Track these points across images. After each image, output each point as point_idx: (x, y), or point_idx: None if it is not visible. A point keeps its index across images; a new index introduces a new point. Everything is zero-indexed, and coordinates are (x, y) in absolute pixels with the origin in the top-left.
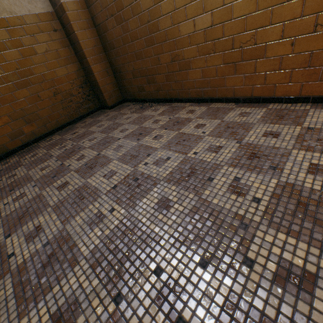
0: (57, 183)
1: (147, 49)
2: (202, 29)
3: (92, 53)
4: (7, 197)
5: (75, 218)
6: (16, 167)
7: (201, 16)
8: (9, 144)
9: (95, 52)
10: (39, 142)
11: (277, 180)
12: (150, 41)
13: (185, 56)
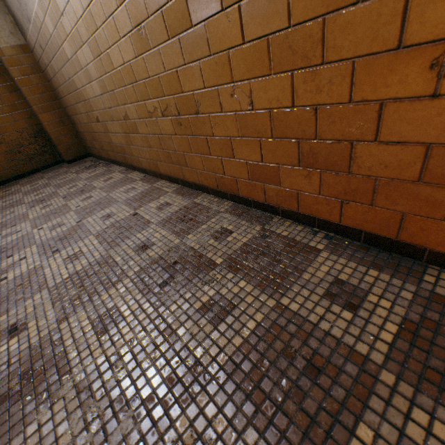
0: None
1: (79, 104)
2: (99, 95)
3: (40, 100)
4: None
5: None
6: None
7: (93, 83)
8: None
9: (44, 99)
10: None
11: (40, 263)
12: (78, 97)
13: (102, 119)
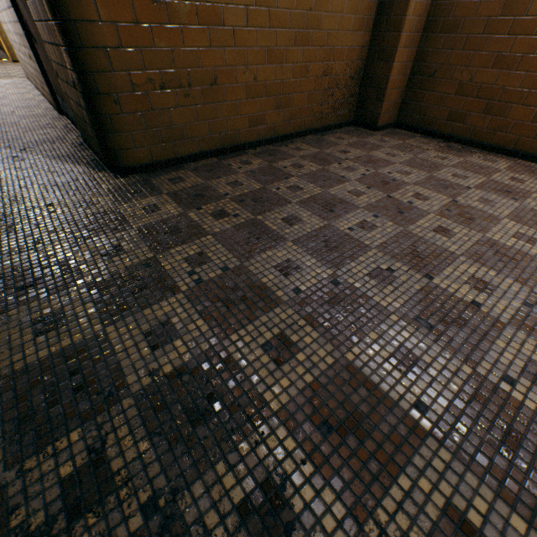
0: (423, 225)
1: (535, 57)
2: None
3: (411, 26)
4: (333, 218)
5: (536, 283)
6: (284, 176)
7: None
8: (244, 132)
9: (414, 26)
10: (274, 146)
11: None
12: None
13: None
